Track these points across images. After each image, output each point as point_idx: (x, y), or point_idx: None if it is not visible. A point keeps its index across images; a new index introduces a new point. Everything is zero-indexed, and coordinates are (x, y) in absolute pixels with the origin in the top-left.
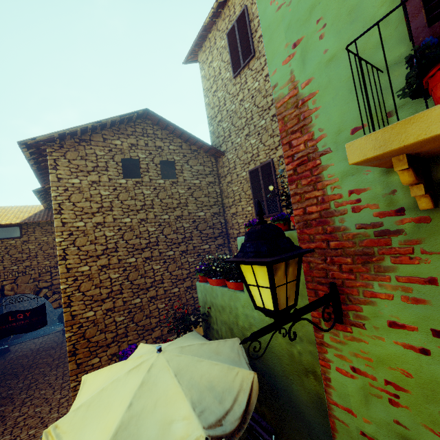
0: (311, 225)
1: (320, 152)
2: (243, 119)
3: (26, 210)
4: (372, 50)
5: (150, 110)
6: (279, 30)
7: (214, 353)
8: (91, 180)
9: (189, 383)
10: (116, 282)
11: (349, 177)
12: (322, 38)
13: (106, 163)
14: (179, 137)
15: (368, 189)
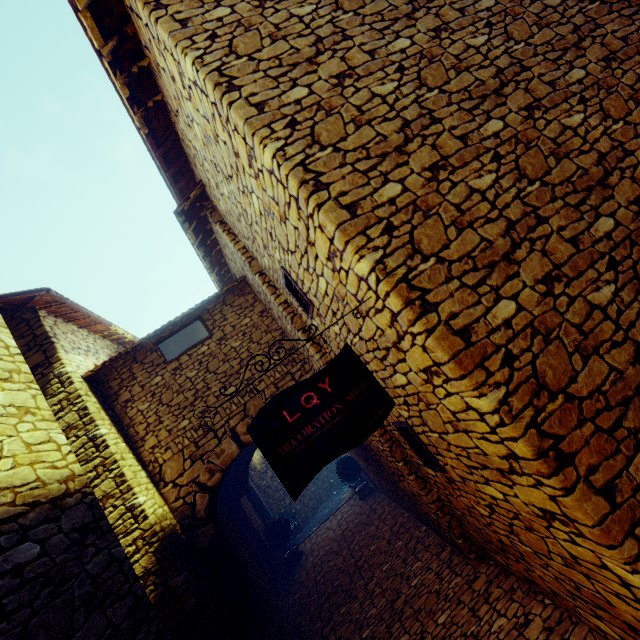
0: None
1: None
2: None
3: None
4: None
5: None
6: None
7: None
8: None
9: None
10: (502, 198)
11: None
12: None
13: None
14: None
15: None
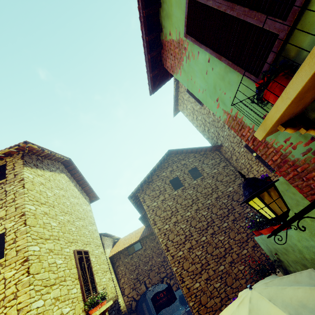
0: (281, 166)
1: None
2: (220, 121)
3: (138, 231)
4: (246, 89)
5: (170, 149)
6: (207, 99)
7: (294, 282)
8: (161, 200)
9: (282, 304)
10: (202, 257)
11: (278, 135)
12: (225, 94)
13: (164, 187)
14: (191, 152)
15: (290, 136)
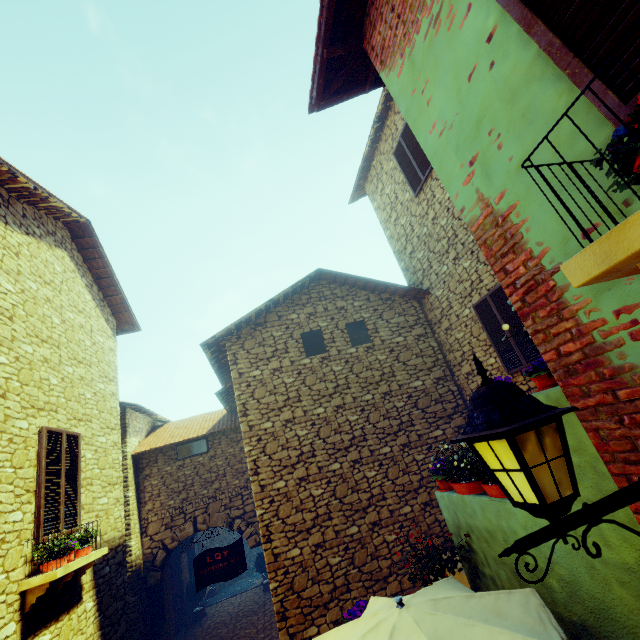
0: (575, 371)
1: (550, 271)
2: (442, 240)
3: (210, 418)
4: (569, 142)
5: (322, 269)
6: (448, 154)
7: (492, 613)
8: (272, 368)
9: None
10: (321, 502)
11: (605, 292)
12: (501, 147)
13: (285, 344)
14: (362, 288)
15: None
